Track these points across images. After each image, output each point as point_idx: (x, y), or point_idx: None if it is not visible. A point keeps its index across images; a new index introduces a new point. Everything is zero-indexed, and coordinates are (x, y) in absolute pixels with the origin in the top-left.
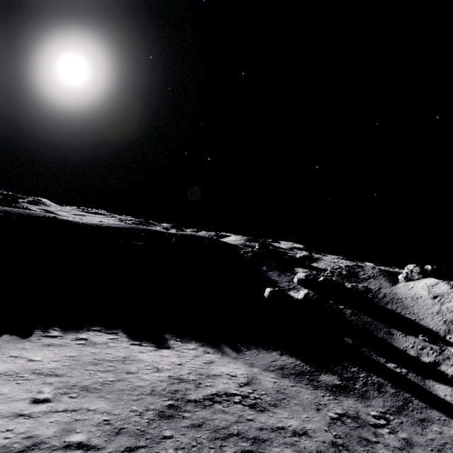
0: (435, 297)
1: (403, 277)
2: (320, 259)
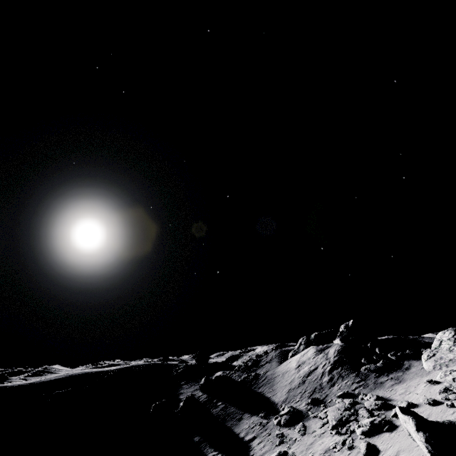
0: (298, 366)
1: (291, 353)
2: (243, 355)
